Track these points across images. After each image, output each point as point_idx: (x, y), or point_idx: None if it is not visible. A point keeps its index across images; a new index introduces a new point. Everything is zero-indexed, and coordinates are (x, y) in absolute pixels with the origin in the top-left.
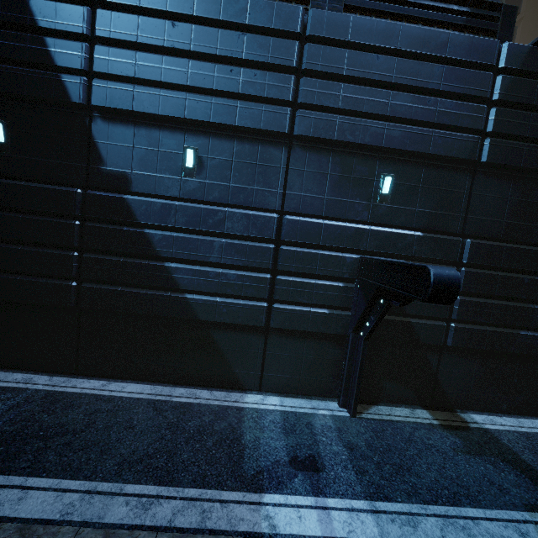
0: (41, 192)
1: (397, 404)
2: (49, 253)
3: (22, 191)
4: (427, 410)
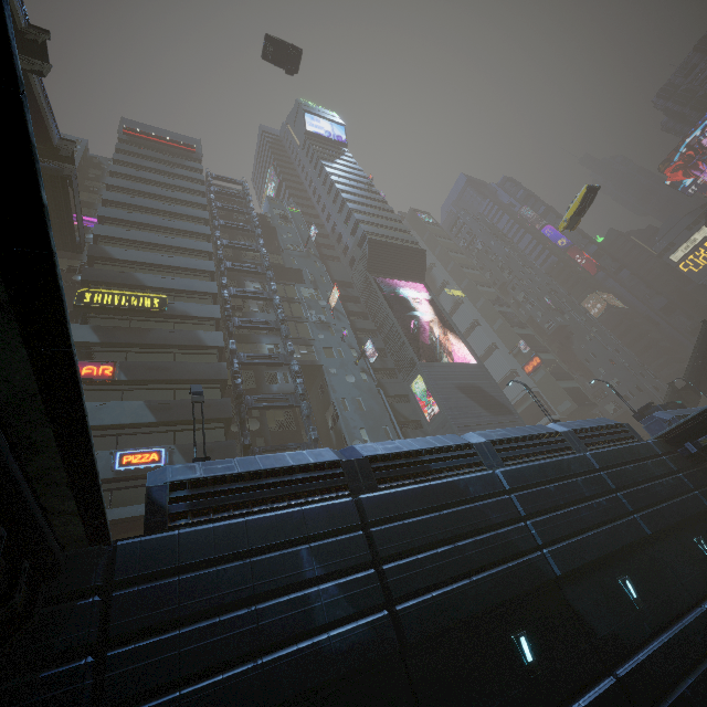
0: (599, 704)
1: None
2: None
3: None
4: None
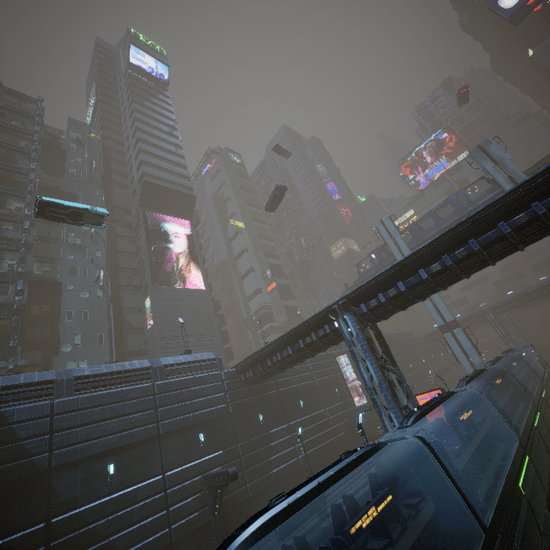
0: (17, 539)
1: None
2: None
3: (1, 547)
4: None
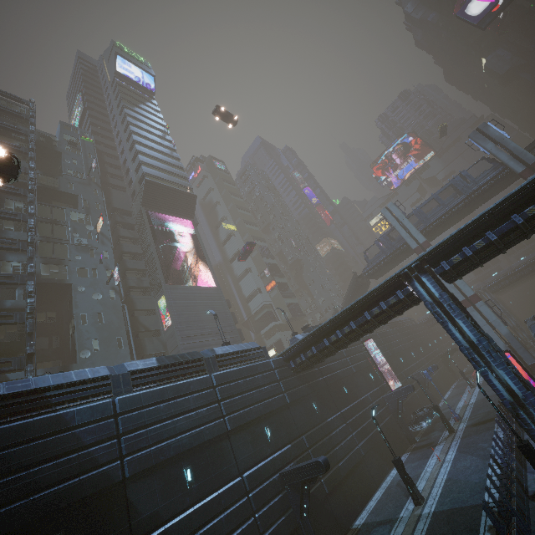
0: None
1: None
2: None
3: None
4: None
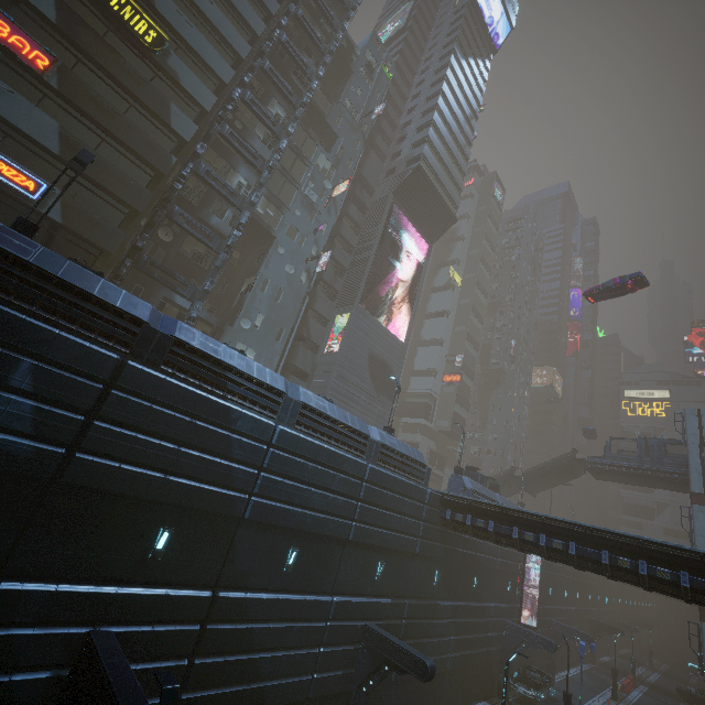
0: (182, 599)
1: None
2: (164, 667)
3: (165, 601)
4: None
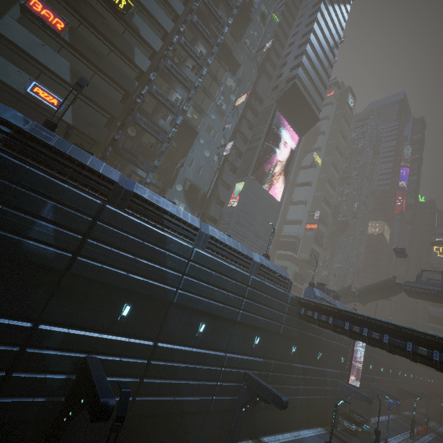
0: (137, 345)
1: (242, 439)
2: (127, 381)
3: (127, 344)
4: (251, 440)
